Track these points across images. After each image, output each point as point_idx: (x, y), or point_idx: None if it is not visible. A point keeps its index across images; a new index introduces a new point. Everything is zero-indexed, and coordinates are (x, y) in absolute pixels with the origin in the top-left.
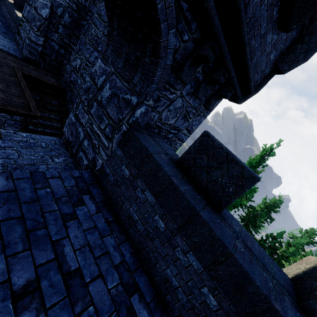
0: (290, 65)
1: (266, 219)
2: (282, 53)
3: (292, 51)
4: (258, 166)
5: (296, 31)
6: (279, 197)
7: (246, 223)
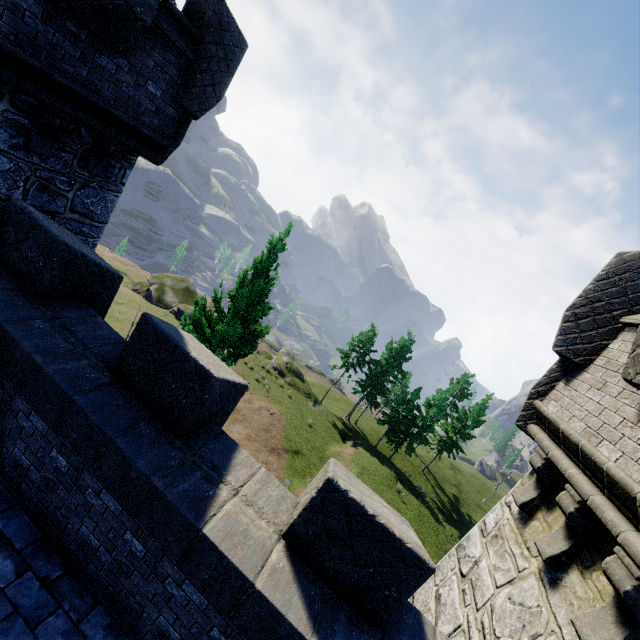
0: (201, 104)
1: (396, 375)
2: (177, 86)
3: (192, 83)
4: (269, 270)
5: (174, 55)
6: (408, 336)
7: (370, 391)
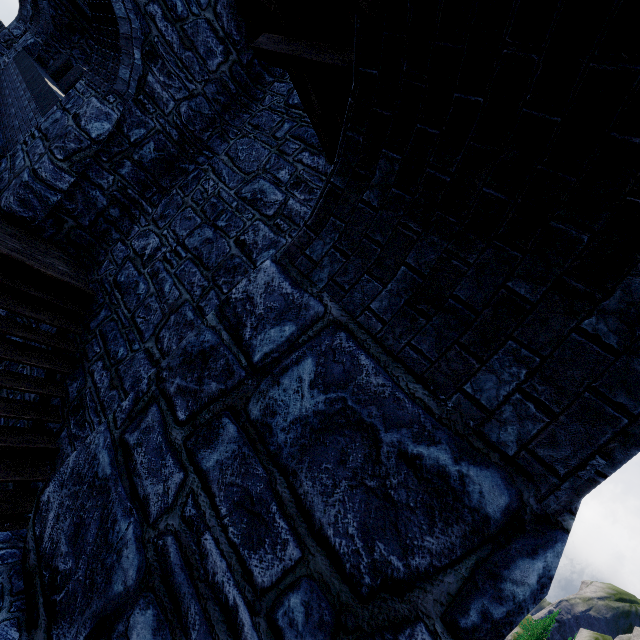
0: None
1: None
2: None
3: None
4: None
5: None
6: None
7: None
